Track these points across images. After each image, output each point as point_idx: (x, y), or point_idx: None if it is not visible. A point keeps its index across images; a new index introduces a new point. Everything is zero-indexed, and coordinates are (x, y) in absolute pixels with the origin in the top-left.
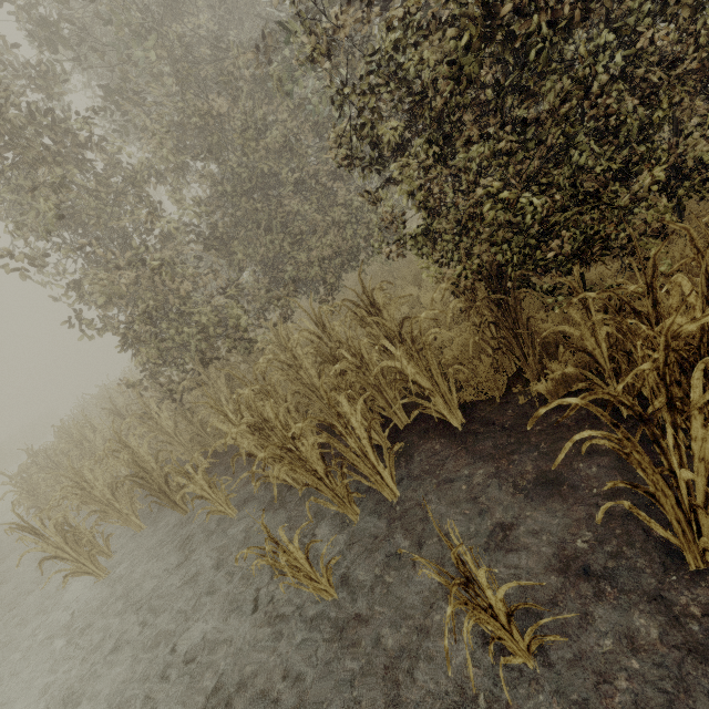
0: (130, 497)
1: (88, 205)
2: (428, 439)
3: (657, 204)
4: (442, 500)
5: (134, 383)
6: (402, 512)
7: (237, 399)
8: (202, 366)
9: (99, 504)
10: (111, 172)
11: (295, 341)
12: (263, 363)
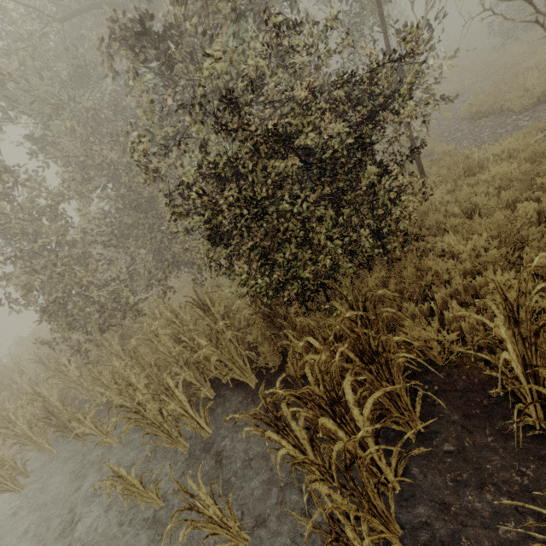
0: (41, 434)
1: (14, 226)
2: (237, 392)
3: (344, 266)
4: (233, 438)
5: (52, 341)
6: (211, 445)
7: (112, 370)
8: (100, 332)
9: (19, 438)
10: (34, 197)
11: (157, 325)
12: (134, 342)
